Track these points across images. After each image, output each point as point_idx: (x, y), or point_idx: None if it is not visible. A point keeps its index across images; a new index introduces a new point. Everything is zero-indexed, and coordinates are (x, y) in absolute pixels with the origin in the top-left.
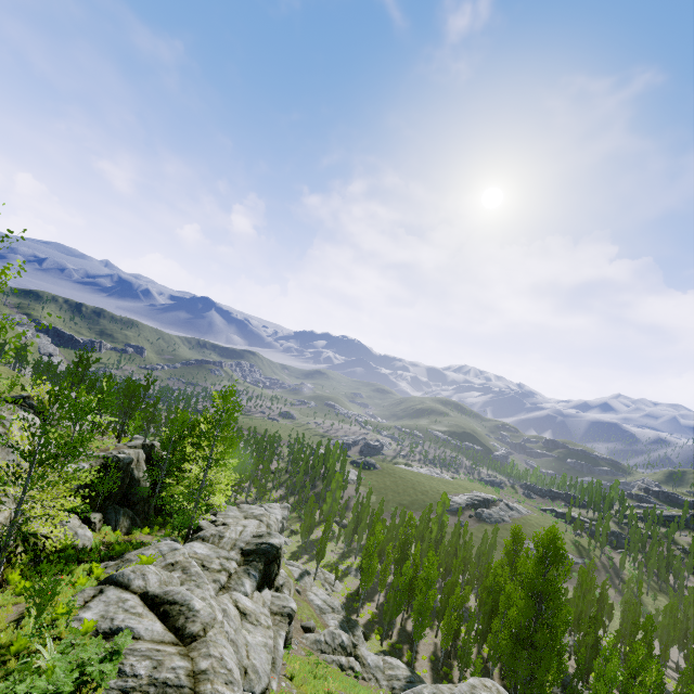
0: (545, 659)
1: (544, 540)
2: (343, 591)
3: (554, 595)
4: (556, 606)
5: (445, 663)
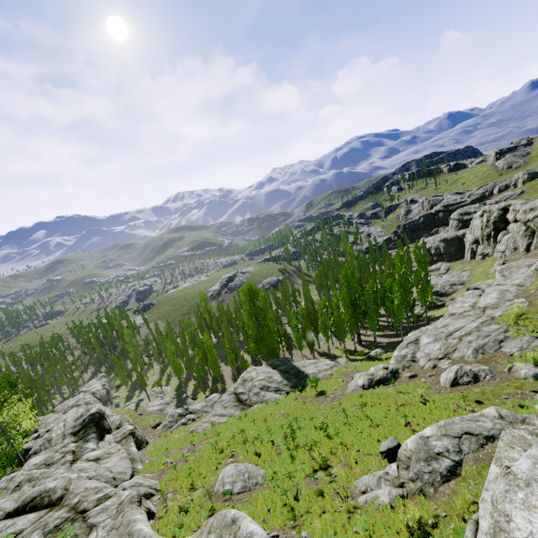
0: (270, 340)
1: (247, 291)
2: (172, 389)
3: (261, 312)
4: (265, 315)
5: (239, 374)
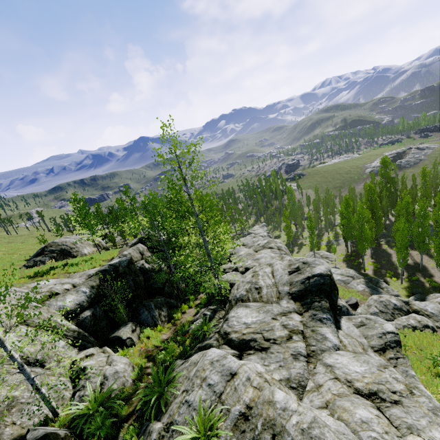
0: None
1: None
2: (338, 258)
3: None
4: None
5: None
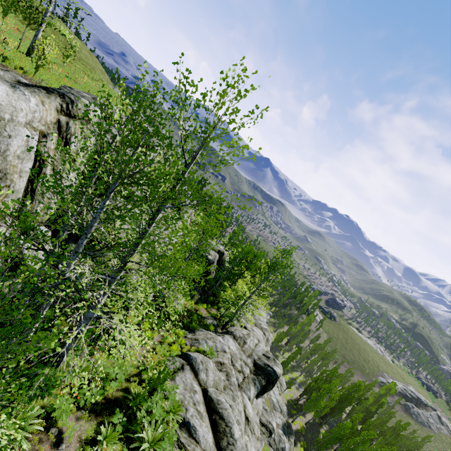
0: None
1: None
2: (287, 394)
3: None
4: None
5: None
